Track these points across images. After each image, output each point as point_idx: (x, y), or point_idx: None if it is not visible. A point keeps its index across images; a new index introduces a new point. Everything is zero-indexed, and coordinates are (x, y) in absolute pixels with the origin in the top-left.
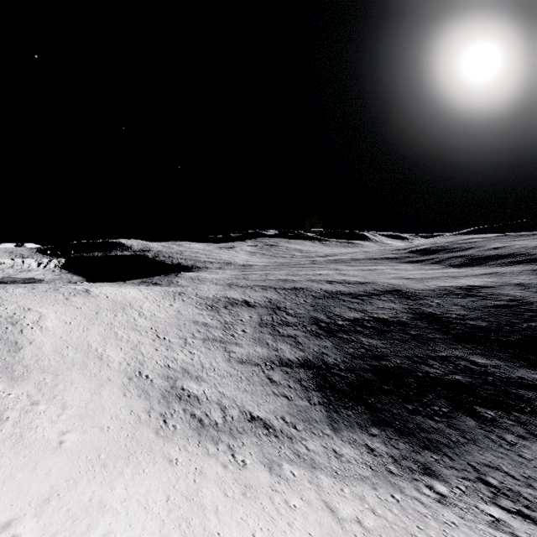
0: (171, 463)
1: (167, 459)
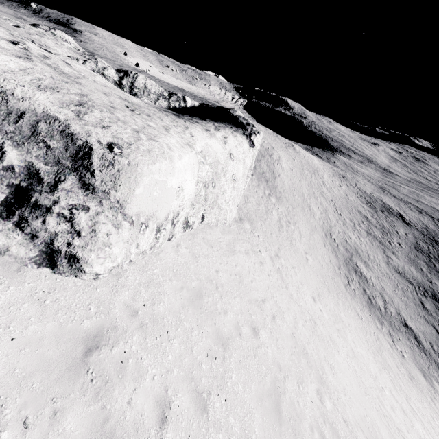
0: (359, 317)
1: (356, 312)
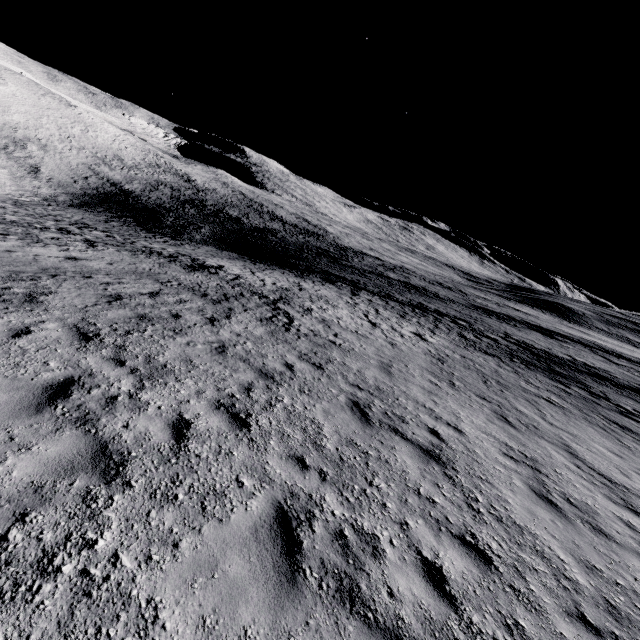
0: None
1: None
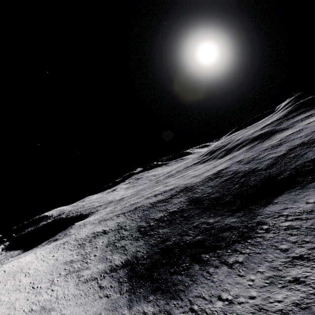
0: None
1: None
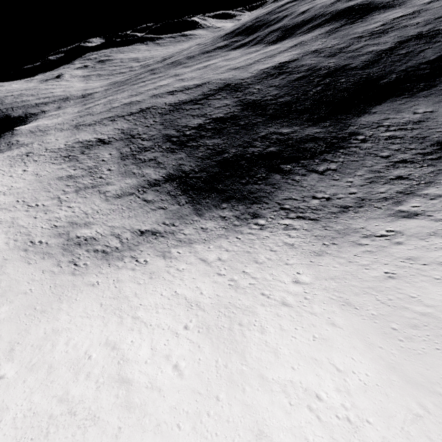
0: (94, 286)
1: (90, 285)
